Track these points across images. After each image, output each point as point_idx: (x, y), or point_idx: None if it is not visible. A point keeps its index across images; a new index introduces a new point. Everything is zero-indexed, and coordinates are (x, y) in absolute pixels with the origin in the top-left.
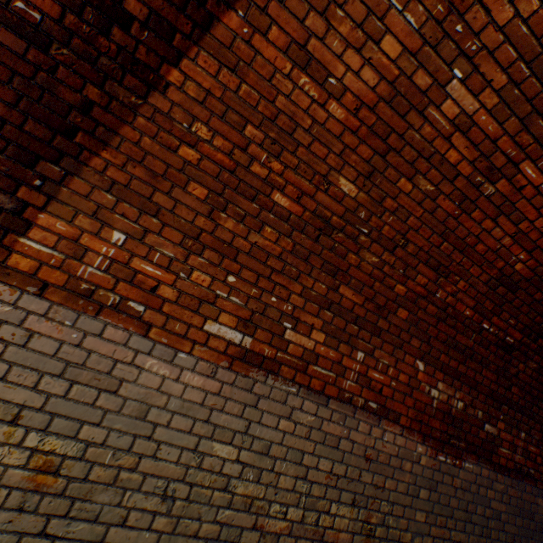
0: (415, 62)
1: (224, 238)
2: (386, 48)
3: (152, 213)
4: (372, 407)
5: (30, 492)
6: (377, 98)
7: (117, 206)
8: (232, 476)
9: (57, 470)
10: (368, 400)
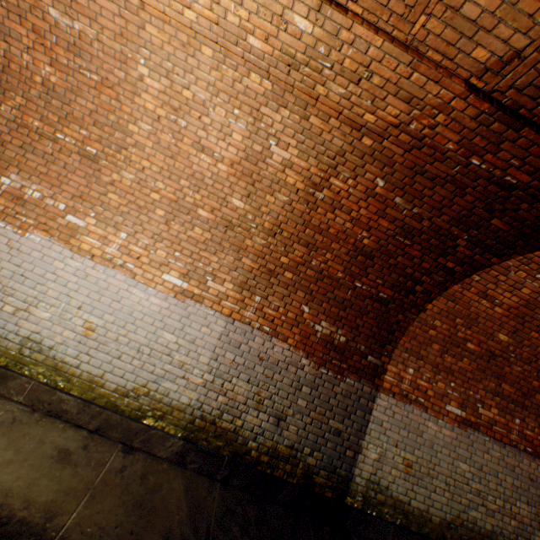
0: (537, 294)
1: (447, 365)
2: (523, 291)
3: (419, 358)
4: (528, 450)
5: (405, 473)
6: (518, 305)
7: (408, 358)
8: (468, 478)
9: (411, 466)
10: (525, 446)
